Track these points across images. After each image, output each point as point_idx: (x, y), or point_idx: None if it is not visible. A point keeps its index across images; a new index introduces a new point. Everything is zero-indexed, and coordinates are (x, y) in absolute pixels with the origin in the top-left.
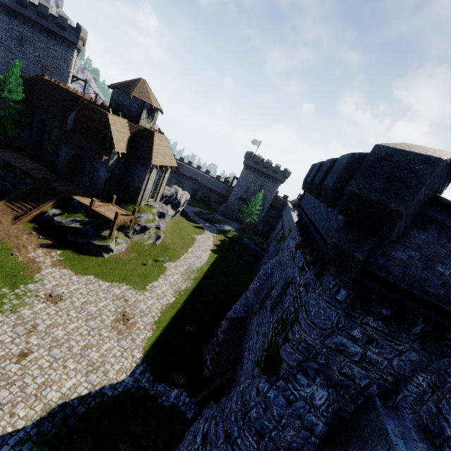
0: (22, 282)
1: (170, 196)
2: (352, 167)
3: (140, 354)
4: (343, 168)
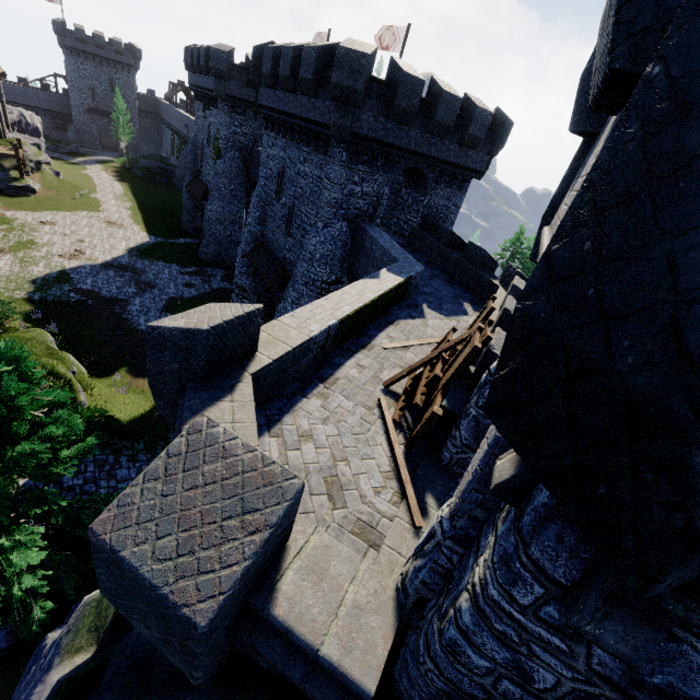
0: (8, 221)
1: (17, 122)
2: (208, 54)
3: (145, 233)
4: (205, 55)
